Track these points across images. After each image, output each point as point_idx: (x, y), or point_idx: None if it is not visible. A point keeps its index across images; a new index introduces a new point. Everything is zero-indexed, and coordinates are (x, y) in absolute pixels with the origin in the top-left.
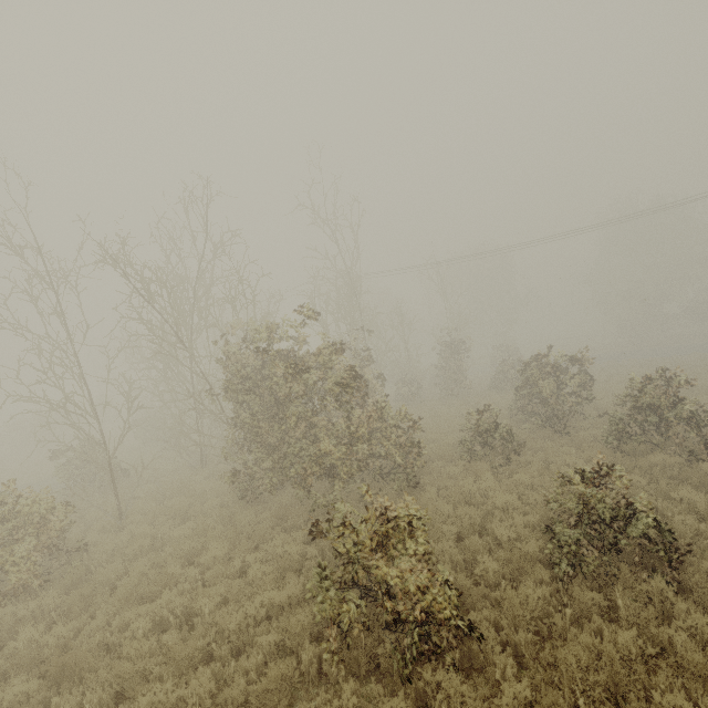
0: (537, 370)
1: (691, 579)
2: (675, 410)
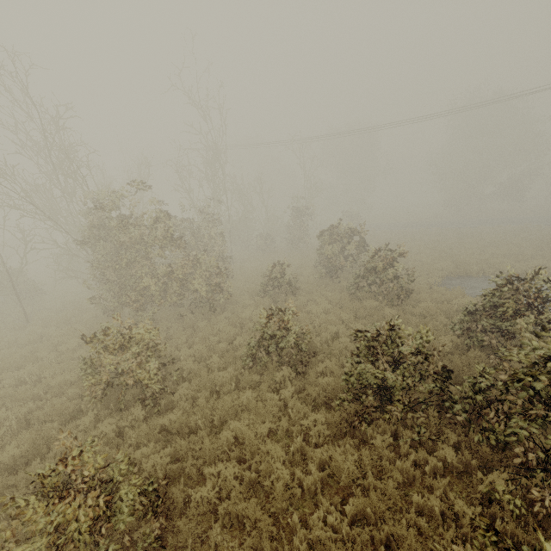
0: (328, 236)
1: (311, 371)
2: (385, 273)
